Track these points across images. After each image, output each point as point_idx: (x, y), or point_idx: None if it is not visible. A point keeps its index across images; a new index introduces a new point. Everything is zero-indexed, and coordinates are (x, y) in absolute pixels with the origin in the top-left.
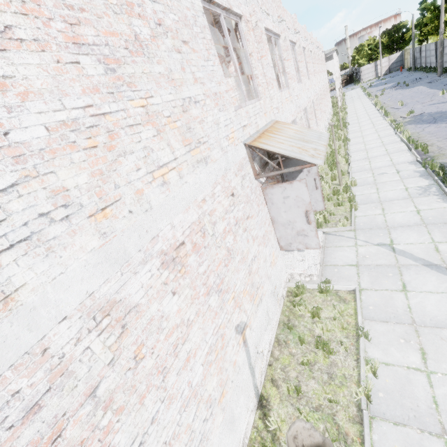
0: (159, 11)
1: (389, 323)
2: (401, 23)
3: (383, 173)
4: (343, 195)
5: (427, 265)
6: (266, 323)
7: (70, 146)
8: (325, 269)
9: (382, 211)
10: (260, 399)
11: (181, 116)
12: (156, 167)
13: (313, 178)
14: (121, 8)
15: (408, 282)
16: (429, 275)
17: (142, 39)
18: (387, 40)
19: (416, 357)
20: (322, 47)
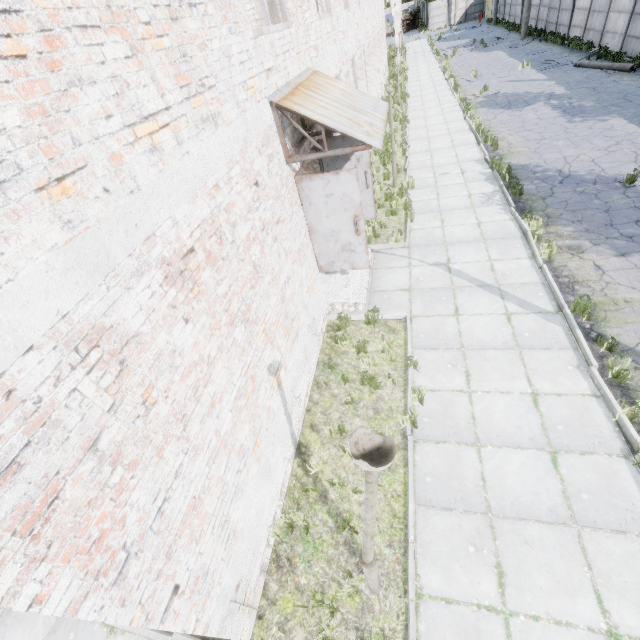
0: None
1: (439, 350)
2: None
3: (446, 173)
4: (397, 201)
5: (481, 285)
6: (303, 363)
7: None
8: (373, 296)
9: (441, 224)
10: (299, 447)
11: (168, 27)
12: (138, 119)
13: (363, 171)
14: None
15: (461, 305)
16: (481, 297)
17: None
18: None
19: (461, 380)
20: None
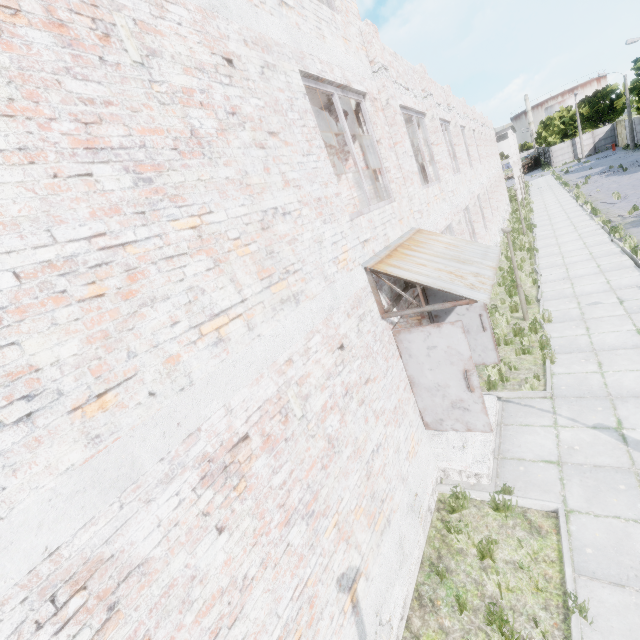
0: (234, 96)
1: (627, 588)
2: (607, 87)
3: (595, 303)
4: (530, 338)
5: None
6: (398, 563)
7: (56, 298)
8: (502, 464)
9: (598, 368)
10: None
11: (258, 236)
12: (208, 317)
13: (477, 314)
14: (172, 97)
15: None
16: None
17: (202, 135)
18: (589, 110)
19: None
20: (491, 123)
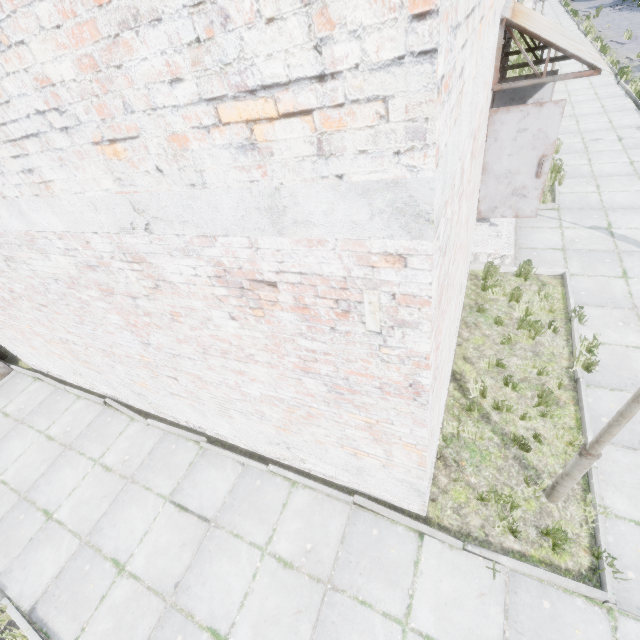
0: None
1: (605, 307)
2: None
3: (597, 139)
4: None
5: None
6: (462, 298)
7: None
8: (519, 252)
9: (596, 189)
10: (453, 374)
11: None
12: None
13: None
14: None
15: (630, 269)
16: None
17: None
18: None
19: (636, 337)
20: None
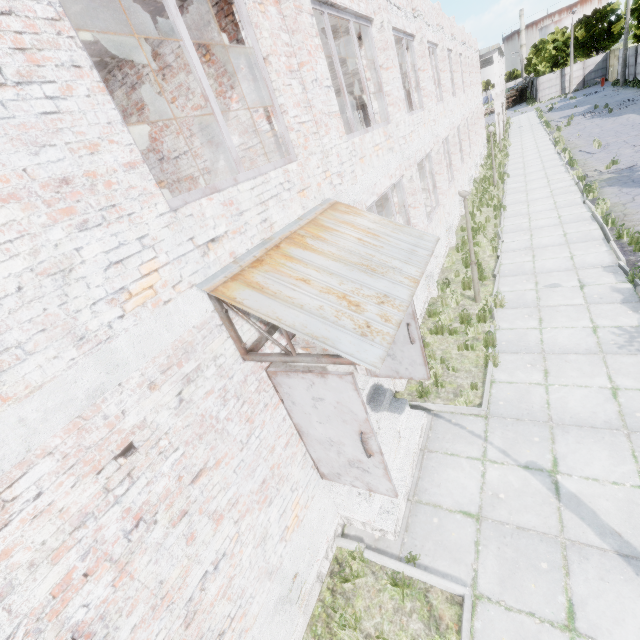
0: None
1: None
2: (608, 6)
3: (554, 285)
4: (476, 329)
5: (628, 555)
6: None
7: None
8: (415, 511)
9: (544, 378)
10: None
11: None
12: None
13: (404, 322)
14: None
15: (582, 603)
16: (630, 592)
17: None
18: (585, 33)
19: None
20: (475, 43)
